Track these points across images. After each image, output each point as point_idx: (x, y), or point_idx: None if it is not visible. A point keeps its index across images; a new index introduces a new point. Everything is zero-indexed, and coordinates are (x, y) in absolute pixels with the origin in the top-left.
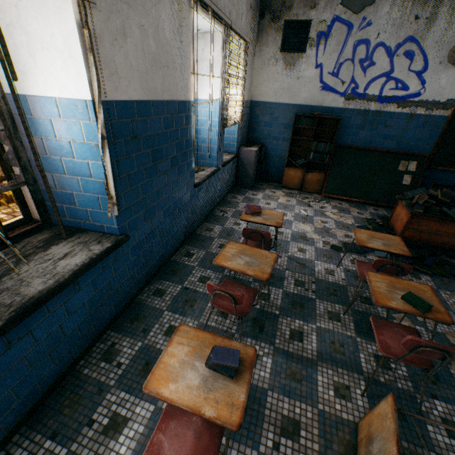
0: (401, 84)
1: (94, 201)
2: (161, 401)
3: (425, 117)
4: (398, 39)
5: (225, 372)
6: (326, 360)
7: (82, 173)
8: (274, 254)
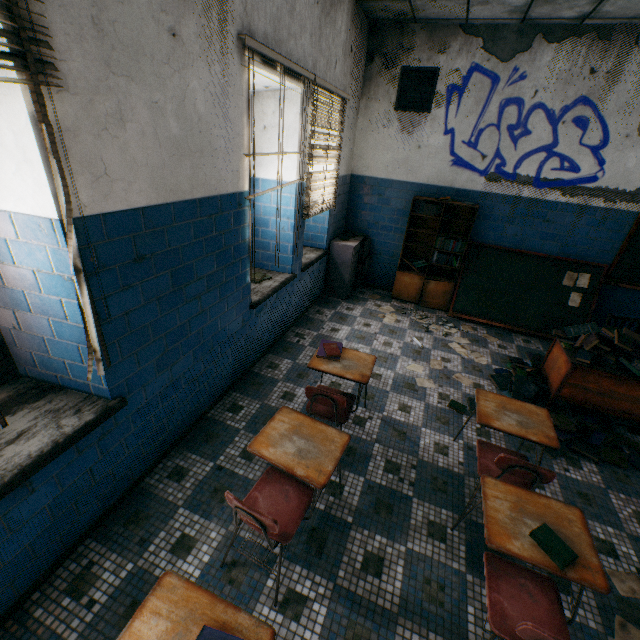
0: (568, 163)
1: (74, 351)
2: None
3: (604, 212)
4: (565, 100)
5: None
6: (413, 615)
7: (53, 312)
8: (345, 435)
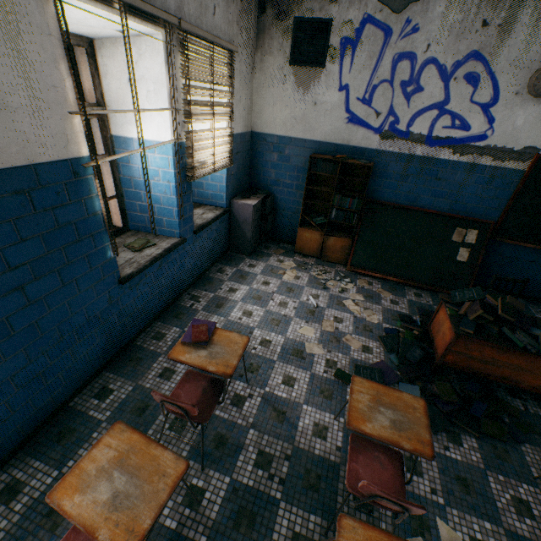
0: (459, 121)
1: None
2: None
3: (492, 170)
4: (457, 54)
5: None
6: None
7: None
8: (183, 462)
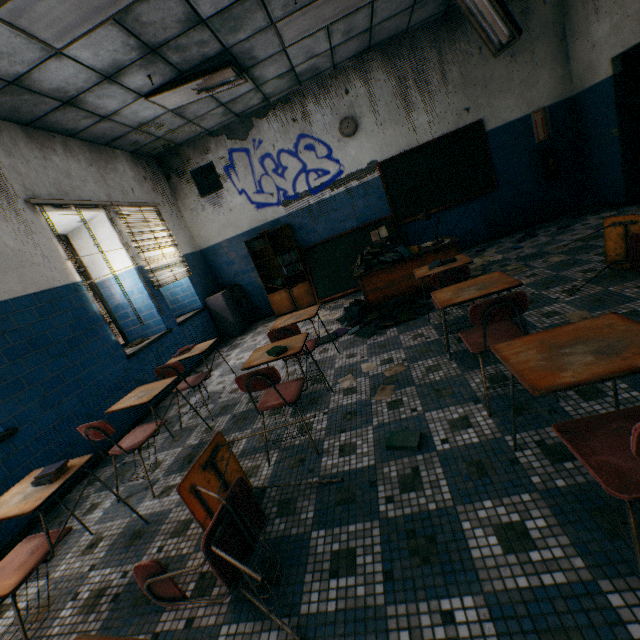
0: (321, 172)
1: None
2: (56, 572)
3: (362, 186)
4: (292, 141)
5: (45, 480)
6: (248, 454)
7: None
8: (175, 377)
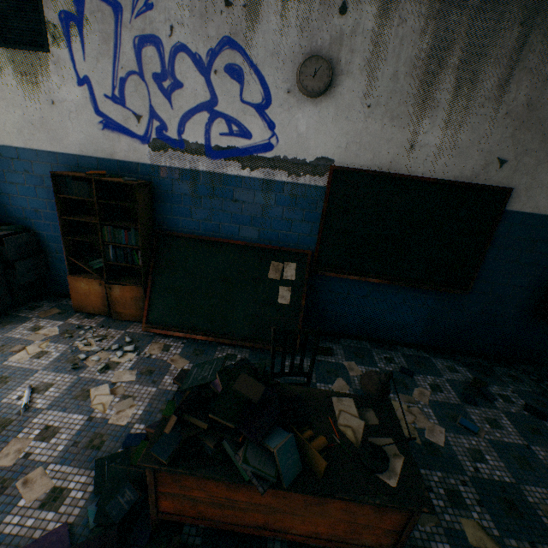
0: (237, 127)
1: None
2: None
3: (291, 187)
4: (209, 40)
5: None
6: None
7: None
8: None
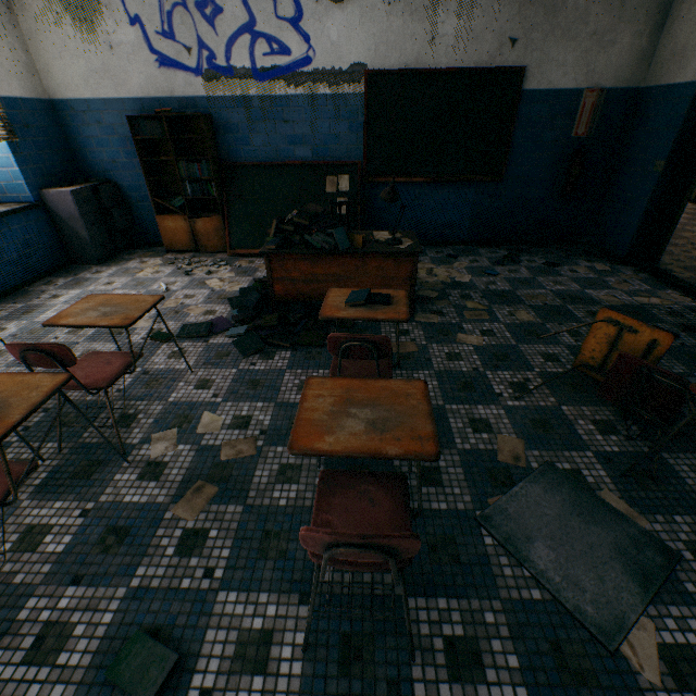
0: (277, 45)
1: None
2: None
3: (334, 99)
4: None
5: None
6: None
7: None
8: None
